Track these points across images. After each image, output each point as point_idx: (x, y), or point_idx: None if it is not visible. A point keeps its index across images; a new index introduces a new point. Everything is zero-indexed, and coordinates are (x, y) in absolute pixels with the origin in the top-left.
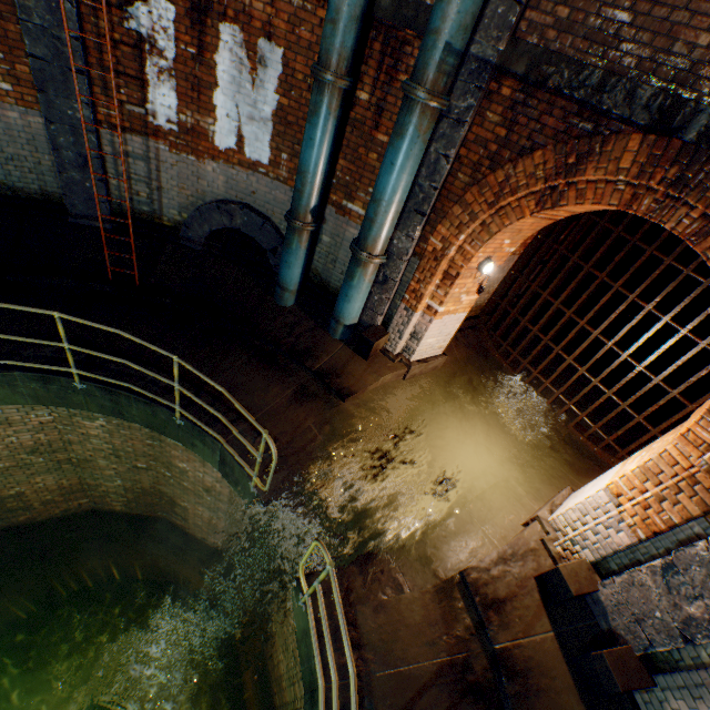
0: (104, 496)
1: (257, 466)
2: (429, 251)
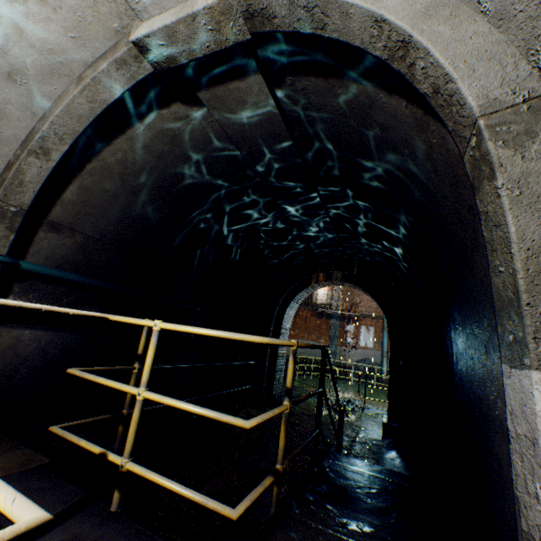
0: None
1: None
2: None
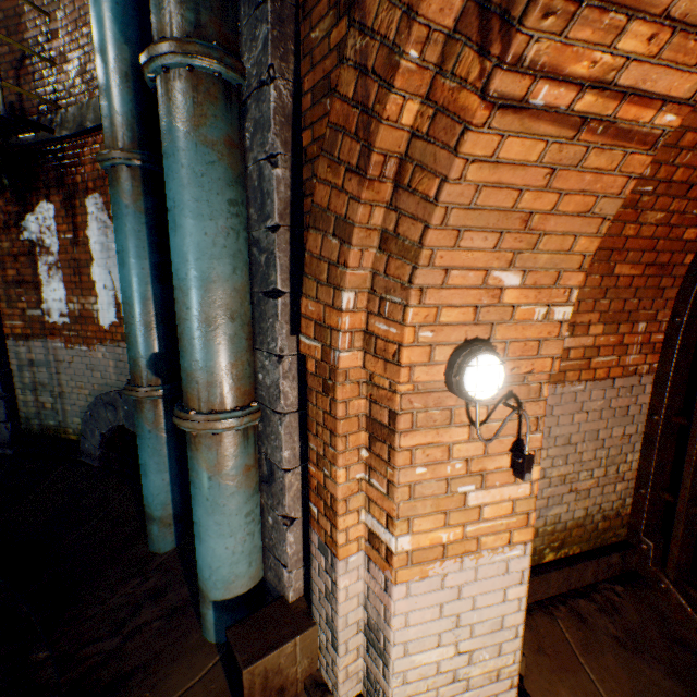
0: None
1: None
2: (312, 371)
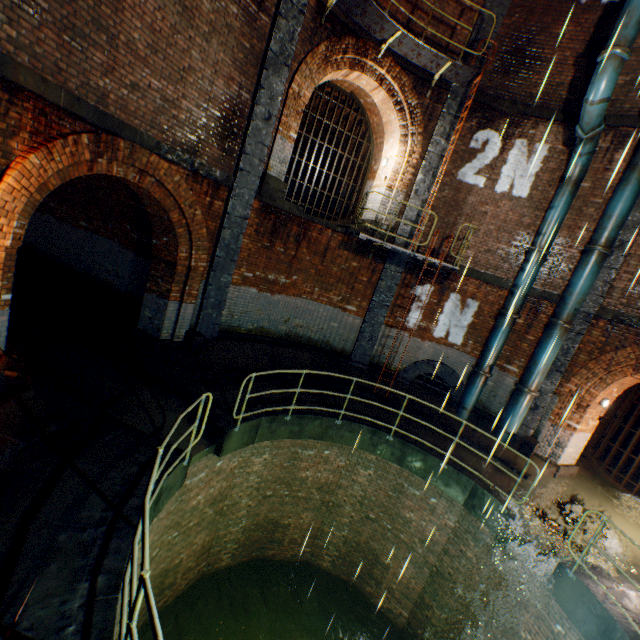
0: (323, 547)
1: (515, 486)
2: (566, 391)
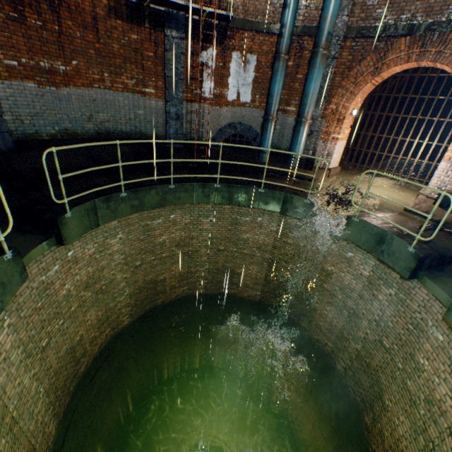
0: (196, 282)
1: (312, 182)
2: (330, 112)
